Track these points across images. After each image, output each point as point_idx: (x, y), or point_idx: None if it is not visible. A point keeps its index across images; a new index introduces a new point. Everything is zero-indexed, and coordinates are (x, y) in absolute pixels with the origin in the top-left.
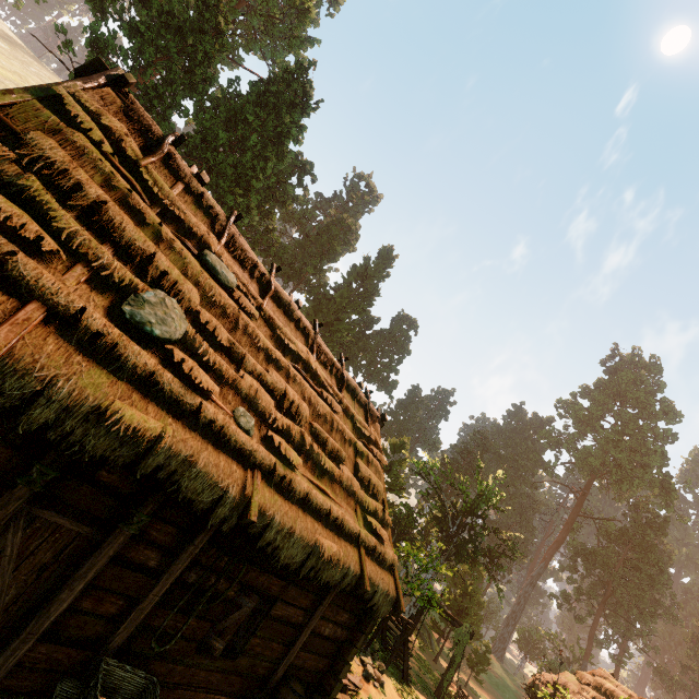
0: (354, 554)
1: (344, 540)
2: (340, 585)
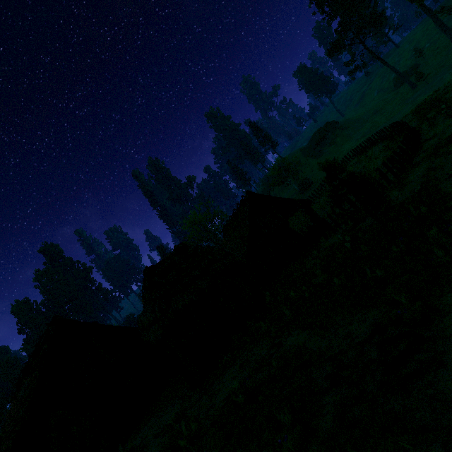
0: None
1: None
2: None
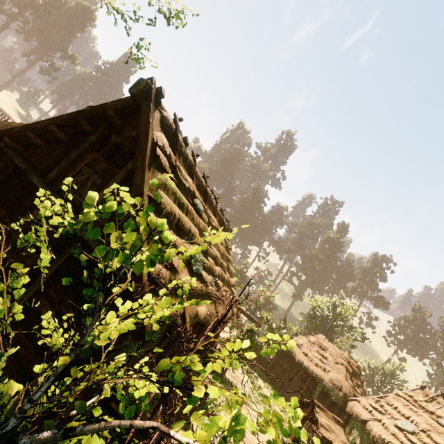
0: None
1: None
2: None
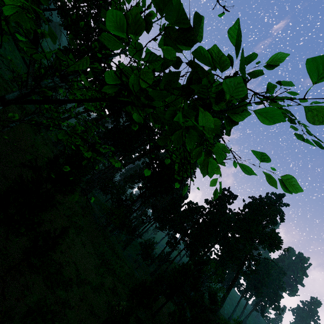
0: None
1: None
2: None
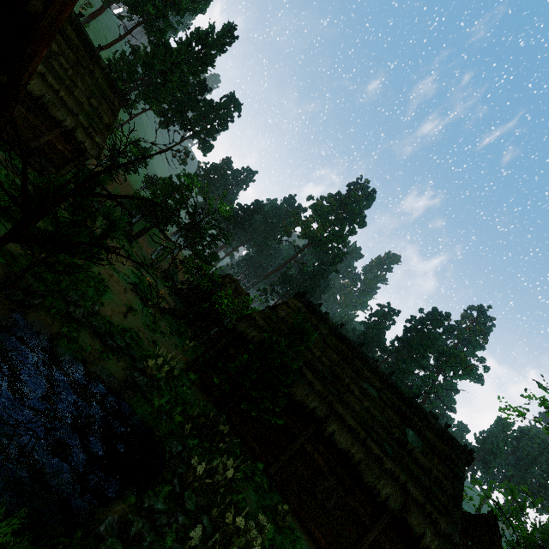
0: (73, 119)
1: (68, 110)
2: (62, 124)
